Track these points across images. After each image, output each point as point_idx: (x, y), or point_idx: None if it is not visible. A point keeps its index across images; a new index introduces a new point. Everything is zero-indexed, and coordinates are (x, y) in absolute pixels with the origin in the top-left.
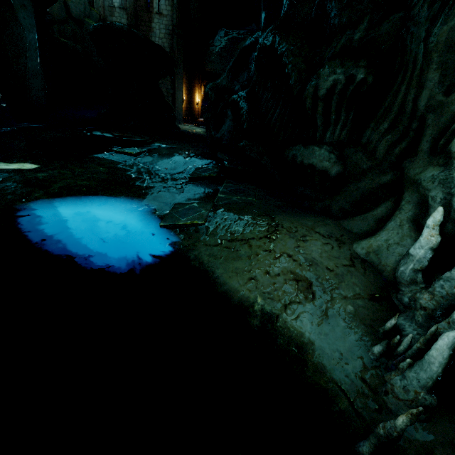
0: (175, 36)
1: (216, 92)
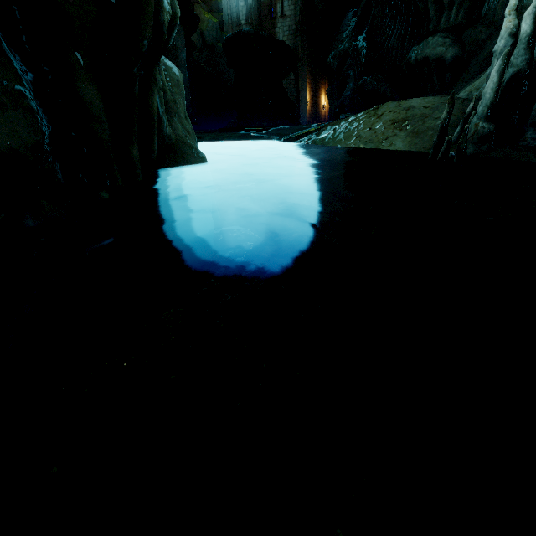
0: (299, 34)
1: (338, 59)
